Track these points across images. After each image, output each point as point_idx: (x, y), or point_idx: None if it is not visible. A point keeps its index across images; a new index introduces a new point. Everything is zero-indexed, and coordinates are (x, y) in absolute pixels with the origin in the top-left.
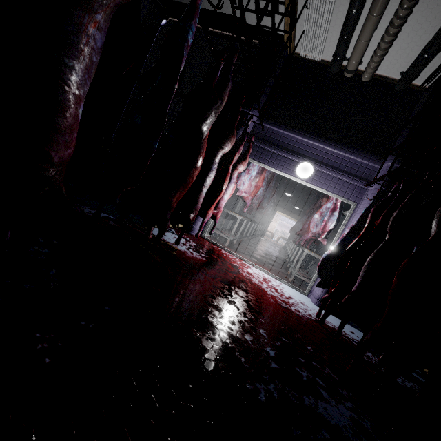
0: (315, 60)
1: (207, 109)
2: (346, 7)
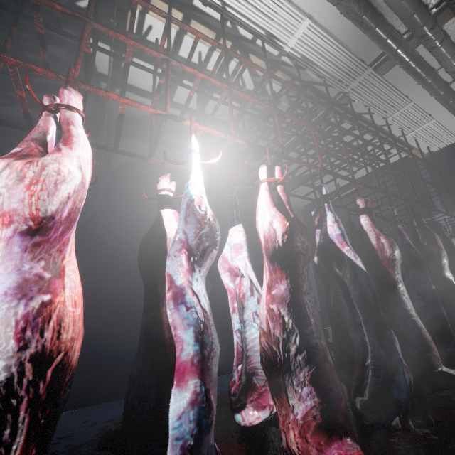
0: (452, 143)
1: (440, 262)
2: (448, 112)
